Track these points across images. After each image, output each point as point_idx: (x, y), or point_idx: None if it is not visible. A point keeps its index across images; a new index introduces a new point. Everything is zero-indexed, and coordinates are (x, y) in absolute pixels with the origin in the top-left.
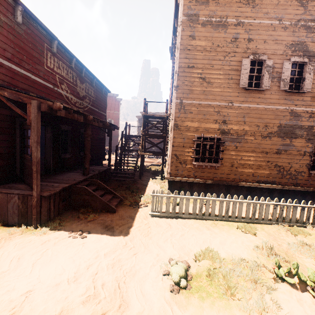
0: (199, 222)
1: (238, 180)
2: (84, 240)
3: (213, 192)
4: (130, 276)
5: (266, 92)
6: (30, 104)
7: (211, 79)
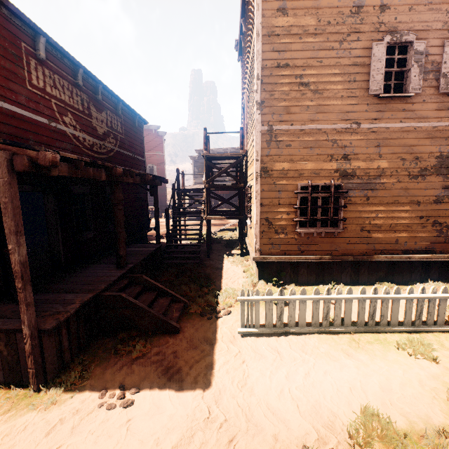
0: (326, 341)
1: (373, 252)
2: (130, 413)
3: (333, 274)
4: None
5: (415, 99)
6: None
7: (319, 84)
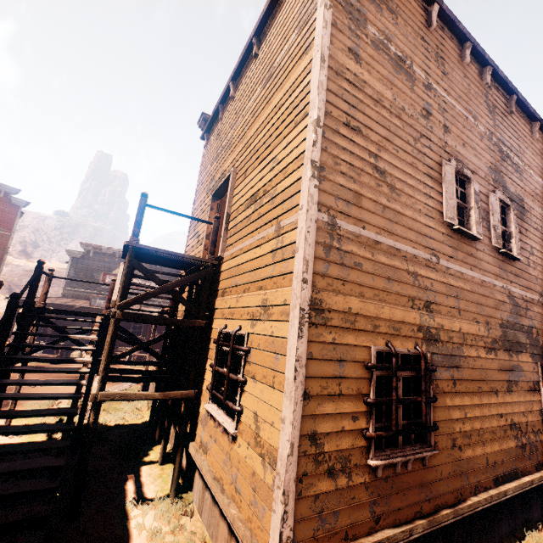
0: None
1: (467, 490)
2: None
3: None
4: None
5: (478, 245)
6: None
7: (396, 181)
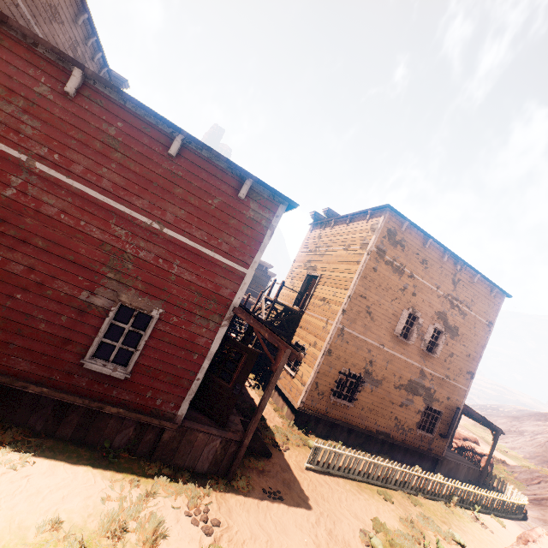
0: (347, 482)
1: (362, 425)
2: (286, 503)
3: (336, 434)
4: (349, 547)
5: (410, 345)
6: (283, 352)
7: (375, 316)
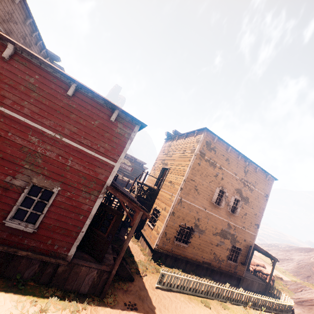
0: (182, 295)
1: (194, 258)
2: (139, 312)
3: (178, 264)
4: None
5: (221, 209)
6: (138, 213)
7: (200, 191)
